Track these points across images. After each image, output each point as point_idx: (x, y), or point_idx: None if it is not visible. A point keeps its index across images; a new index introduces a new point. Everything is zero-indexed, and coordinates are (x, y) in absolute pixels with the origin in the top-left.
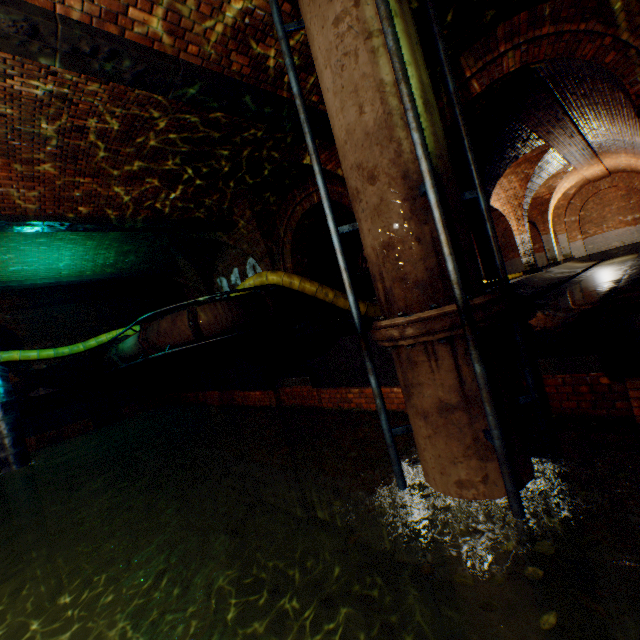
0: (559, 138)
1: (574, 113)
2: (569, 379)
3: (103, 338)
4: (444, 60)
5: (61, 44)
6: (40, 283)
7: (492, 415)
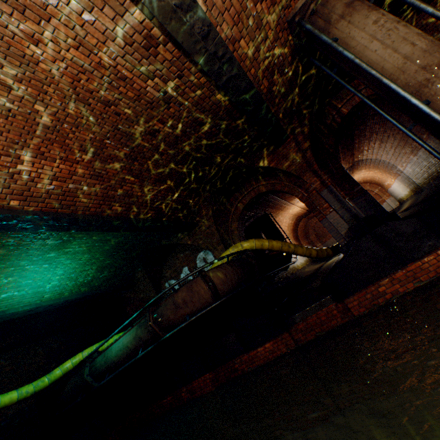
0: (346, 158)
1: (354, 142)
2: None
3: (67, 365)
4: None
5: (211, 47)
6: (20, 311)
7: None
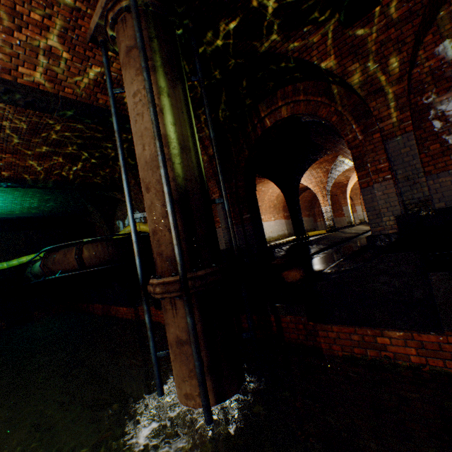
0: (342, 150)
1: None
2: (294, 319)
3: (24, 259)
4: (208, 119)
5: None
6: None
7: (195, 351)
